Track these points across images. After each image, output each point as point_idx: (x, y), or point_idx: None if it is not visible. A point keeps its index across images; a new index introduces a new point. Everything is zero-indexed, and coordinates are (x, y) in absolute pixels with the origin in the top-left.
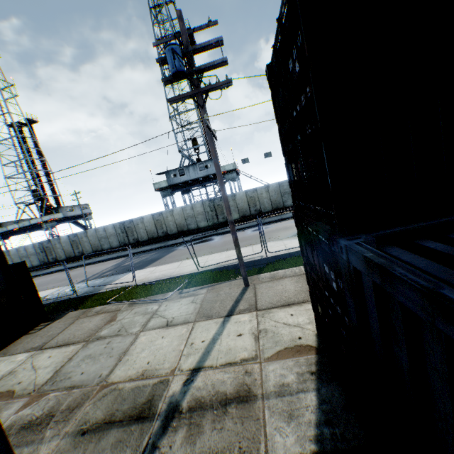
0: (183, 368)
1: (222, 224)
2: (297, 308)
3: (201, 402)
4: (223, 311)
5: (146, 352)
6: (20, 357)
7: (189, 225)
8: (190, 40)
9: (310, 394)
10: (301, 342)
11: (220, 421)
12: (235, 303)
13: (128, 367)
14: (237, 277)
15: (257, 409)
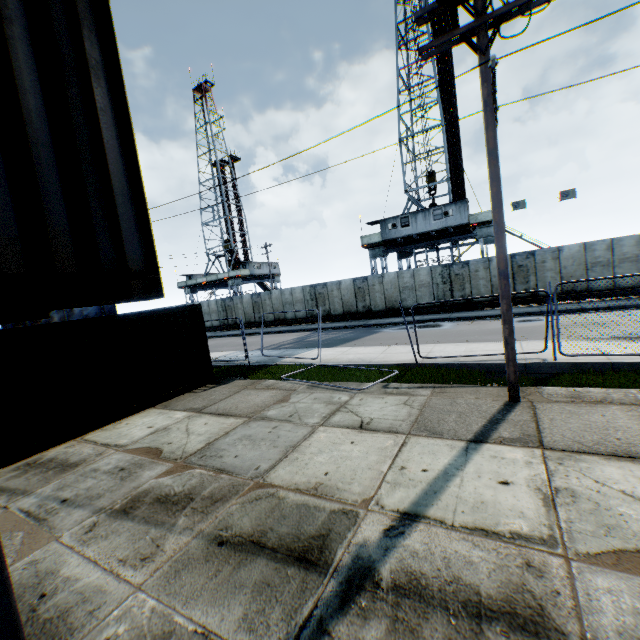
0: (384, 504)
1: (458, 306)
2: None
3: (419, 584)
4: (463, 431)
5: (324, 457)
6: (177, 415)
7: (404, 302)
8: (450, 16)
9: None
10: None
11: None
12: (489, 423)
13: (296, 470)
14: (490, 383)
15: None
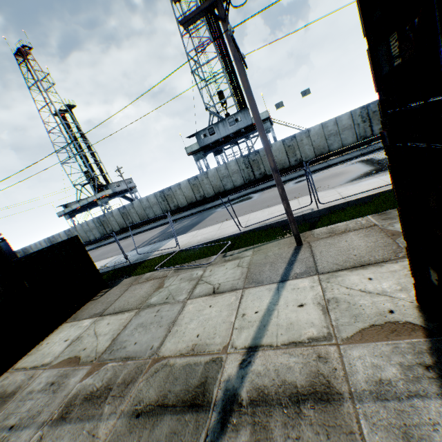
0: (236, 345)
1: (259, 180)
2: (376, 270)
3: (264, 394)
4: (275, 276)
5: (194, 324)
6: (85, 323)
7: (225, 186)
8: None
9: (433, 403)
10: (394, 317)
11: (294, 427)
12: (288, 265)
13: (178, 340)
14: (286, 234)
15: (346, 416)
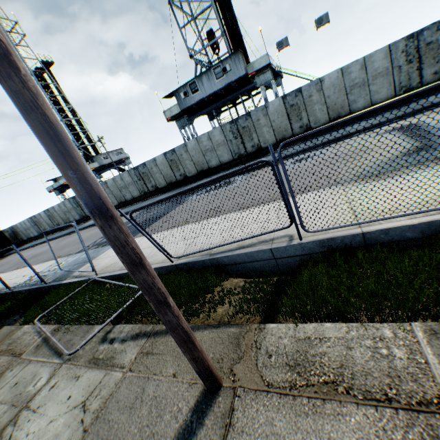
0: None
1: (252, 155)
2: None
3: None
4: None
5: None
6: None
7: (210, 162)
8: None
9: None
10: None
11: None
12: None
13: None
14: (222, 303)
15: None
